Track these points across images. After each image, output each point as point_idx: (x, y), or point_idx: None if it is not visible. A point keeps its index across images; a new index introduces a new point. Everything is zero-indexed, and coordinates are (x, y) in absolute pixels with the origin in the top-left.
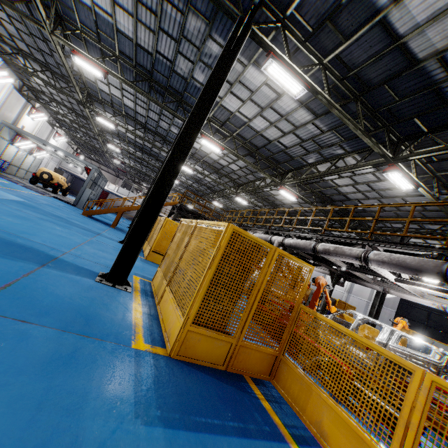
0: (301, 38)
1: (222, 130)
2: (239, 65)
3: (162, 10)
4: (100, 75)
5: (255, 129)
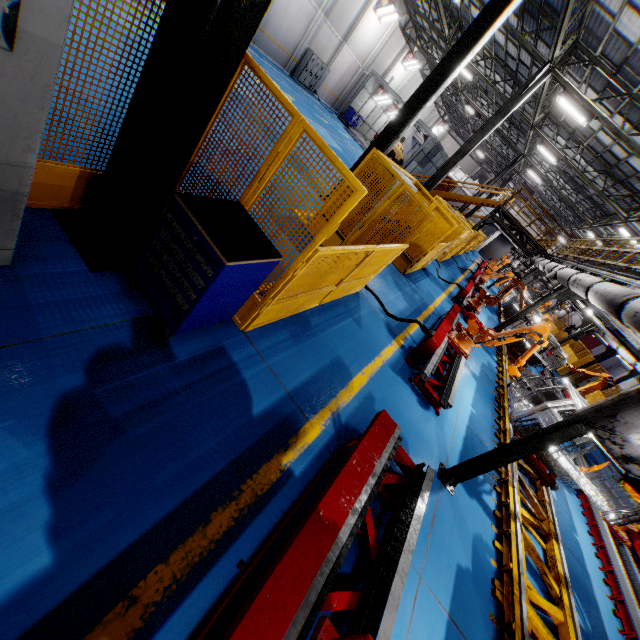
0: None
1: (612, 82)
2: None
3: None
4: (457, 1)
5: None
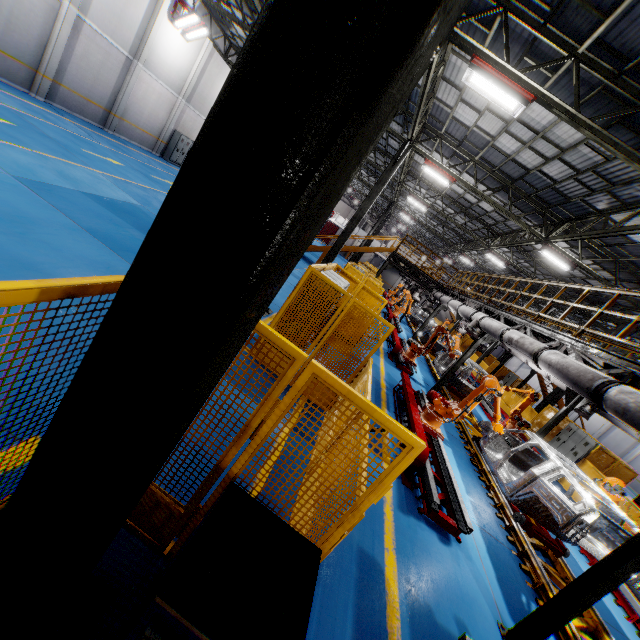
0: (538, 21)
1: (459, 152)
2: (466, 64)
3: None
4: None
5: (504, 152)
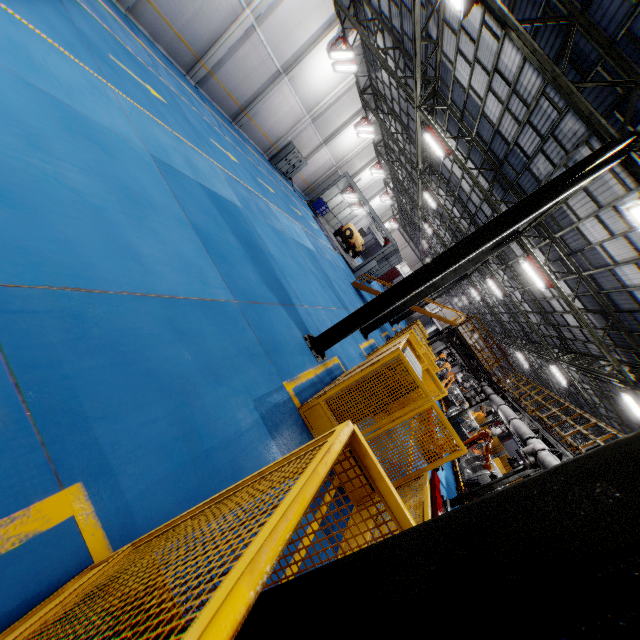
0: None
1: (566, 260)
2: (619, 186)
3: (537, 104)
4: (441, 155)
5: (621, 281)
